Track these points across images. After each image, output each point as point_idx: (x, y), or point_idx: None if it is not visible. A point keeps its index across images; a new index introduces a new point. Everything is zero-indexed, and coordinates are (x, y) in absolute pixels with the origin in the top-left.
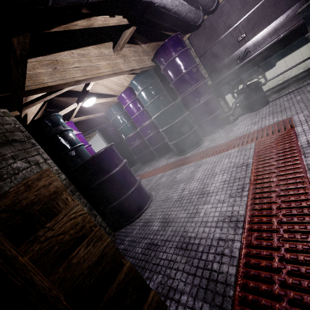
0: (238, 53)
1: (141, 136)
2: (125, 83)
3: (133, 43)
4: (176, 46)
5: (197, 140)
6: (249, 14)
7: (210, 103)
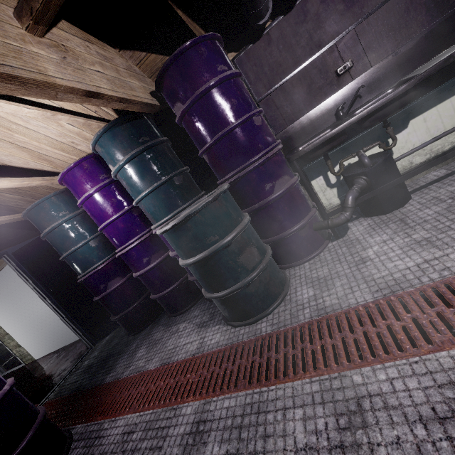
0: (338, 98)
1: (125, 267)
2: (82, 145)
3: (101, 40)
4: (214, 61)
5: (278, 282)
6: (358, 24)
7: (295, 195)
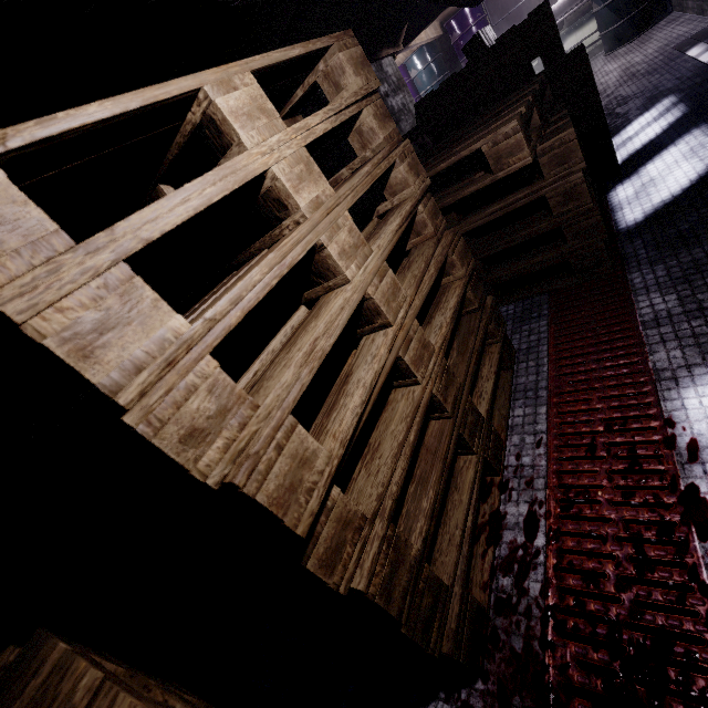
0: None
1: None
2: None
3: None
4: (475, 12)
5: None
6: None
7: None
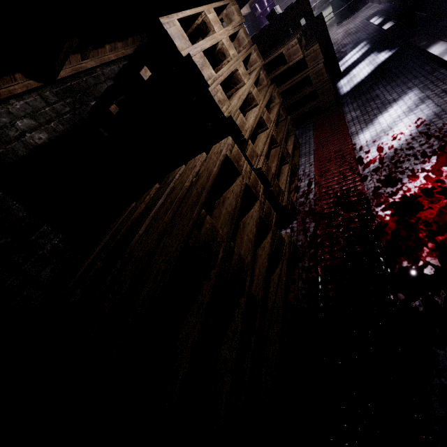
0: None
1: None
2: None
3: None
4: None
5: None
6: None
7: None
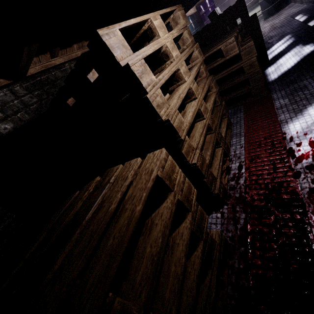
0: None
1: None
2: None
3: None
4: (210, 2)
5: None
6: None
7: None
